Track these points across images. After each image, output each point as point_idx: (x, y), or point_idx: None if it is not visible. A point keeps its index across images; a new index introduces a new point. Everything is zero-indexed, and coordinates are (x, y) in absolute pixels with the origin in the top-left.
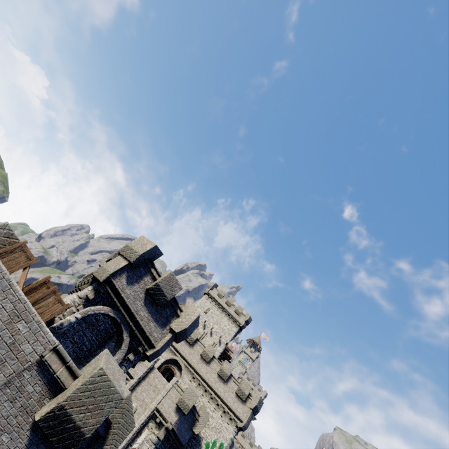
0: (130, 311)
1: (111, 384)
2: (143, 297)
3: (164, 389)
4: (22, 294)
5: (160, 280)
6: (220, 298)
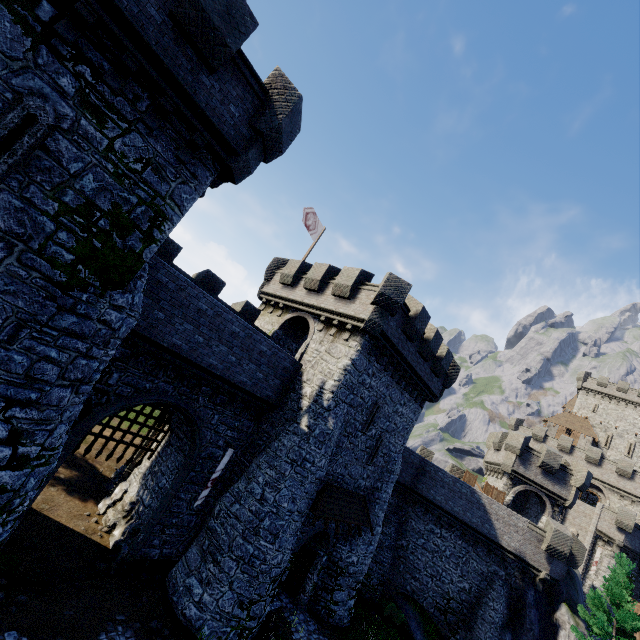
0: (537, 484)
1: (563, 533)
2: (539, 472)
3: (594, 514)
4: (503, 506)
5: (543, 459)
6: (604, 388)
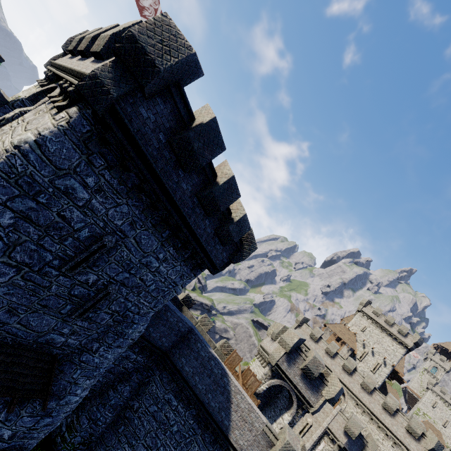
0: (293, 383)
1: (294, 449)
2: (299, 373)
3: (331, 414)
4: (249, 400)
5: (307, 363)
6: (377, 316)
